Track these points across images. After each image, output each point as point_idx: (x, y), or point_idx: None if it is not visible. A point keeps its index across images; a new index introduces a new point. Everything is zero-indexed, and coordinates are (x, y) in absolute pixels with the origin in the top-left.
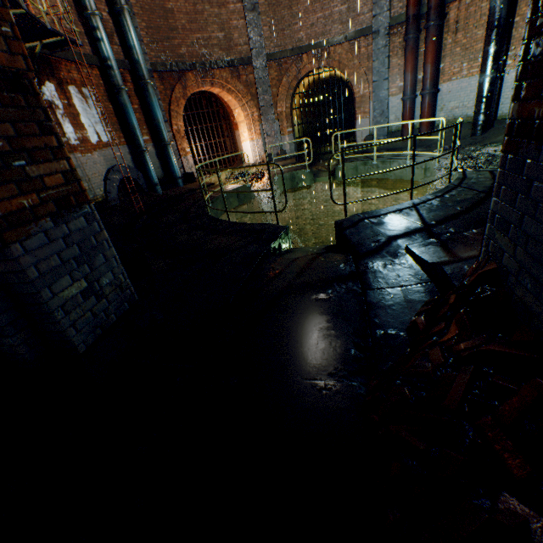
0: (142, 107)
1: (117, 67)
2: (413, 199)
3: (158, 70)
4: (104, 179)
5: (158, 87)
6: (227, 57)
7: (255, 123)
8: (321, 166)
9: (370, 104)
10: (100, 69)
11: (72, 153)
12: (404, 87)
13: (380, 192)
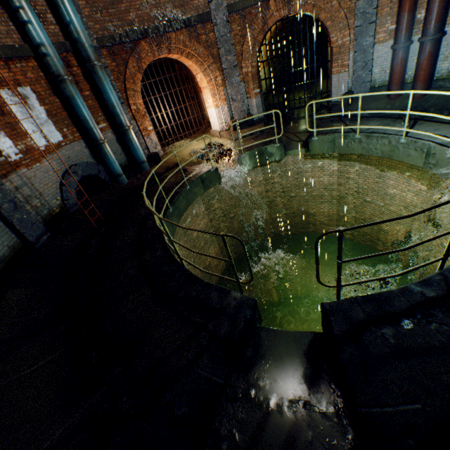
0: (94, 92)
1: (54, 54)
2: (444, 268)
3: (106, 45)
4: (60, 186)
5: (109, 65)
6: (183, 15)
7: (219, 88)
8: (291, 134)
9: (350, 55)
10: (37, 58)
11: (14, 171)
12: (396, 32)
13: (361, 167)
